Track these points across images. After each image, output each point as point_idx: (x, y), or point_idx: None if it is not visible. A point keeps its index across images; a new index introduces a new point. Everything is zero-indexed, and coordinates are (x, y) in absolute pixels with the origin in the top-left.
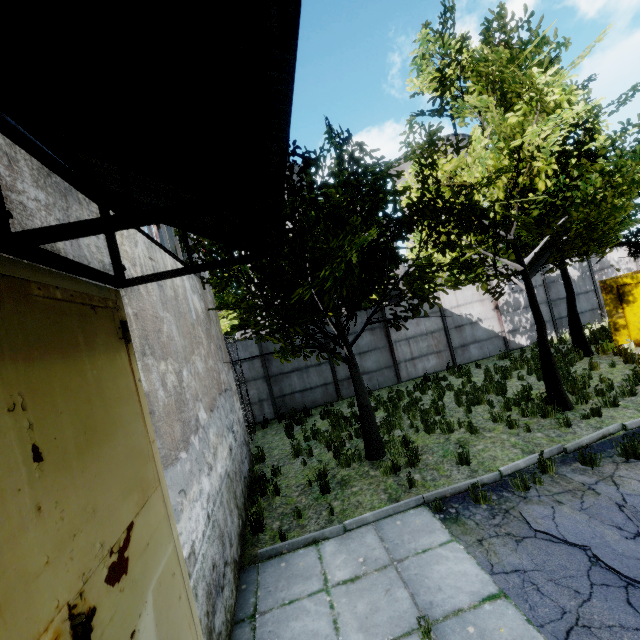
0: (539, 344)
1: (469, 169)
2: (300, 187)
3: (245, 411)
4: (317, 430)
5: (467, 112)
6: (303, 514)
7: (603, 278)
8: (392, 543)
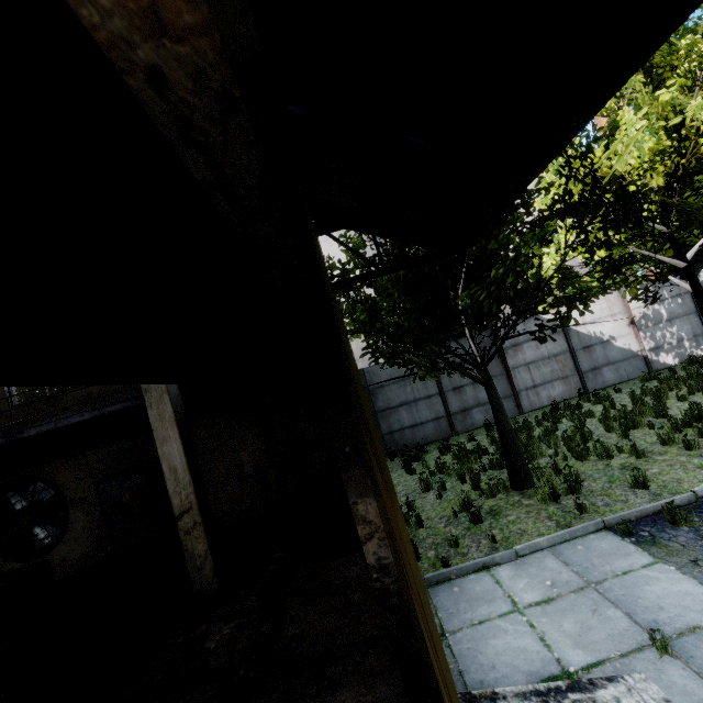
0: None
1: (619, 157)
2: None
3: None
4: (443, 463)
5: None
6: (459, 543)
7: None
8: (580, 566)
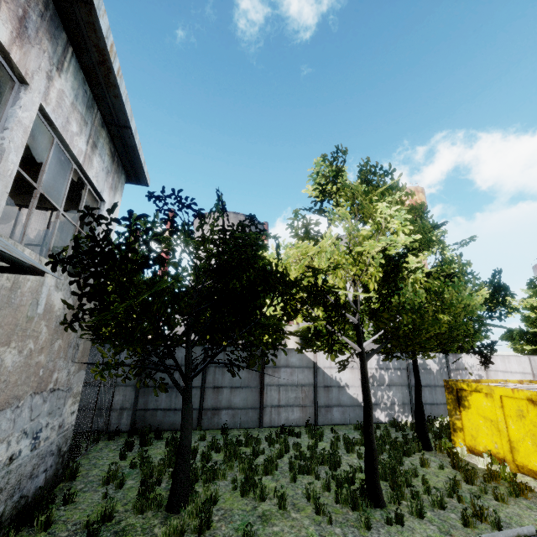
0: (364, 426)
1: (320, 257)
2: (136, 229)
3: (93, 416)
4: (146, 458)
5: (335, 217)
6: None
7: (458, 377)
8: None
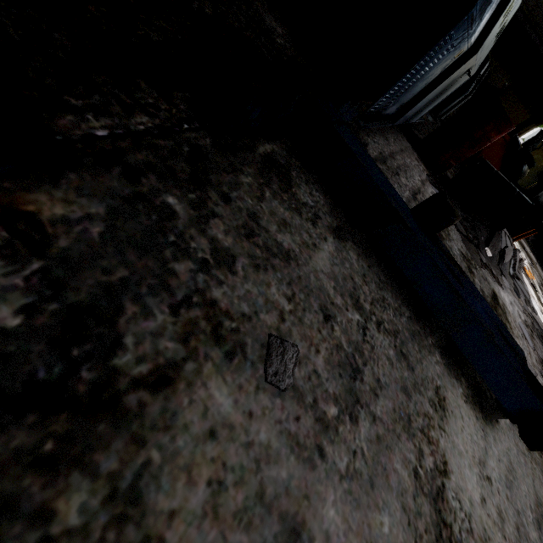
0: None
1: None
2: None
3: None
4: None
5: None
6: None
7: None
8: None
